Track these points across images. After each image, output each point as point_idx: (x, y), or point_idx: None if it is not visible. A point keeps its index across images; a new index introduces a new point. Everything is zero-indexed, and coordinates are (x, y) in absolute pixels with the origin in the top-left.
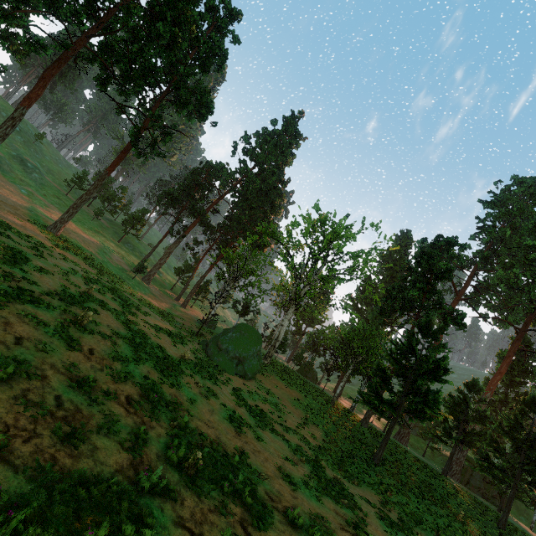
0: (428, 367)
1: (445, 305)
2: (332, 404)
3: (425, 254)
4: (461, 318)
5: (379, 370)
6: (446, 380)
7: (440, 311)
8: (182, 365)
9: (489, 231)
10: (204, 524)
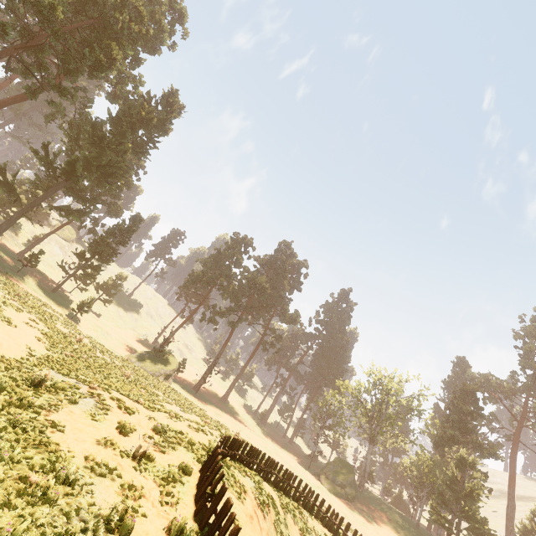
0: (467, 489)
1: (477, 440)
2: (417, 527)
3: (457, 397)
4: (492, 450)
5: (439, 494)
6: (479, 499)
7: (477, 445)
8: (316, 486)
9: (520, 364)
10: (349, 533)
